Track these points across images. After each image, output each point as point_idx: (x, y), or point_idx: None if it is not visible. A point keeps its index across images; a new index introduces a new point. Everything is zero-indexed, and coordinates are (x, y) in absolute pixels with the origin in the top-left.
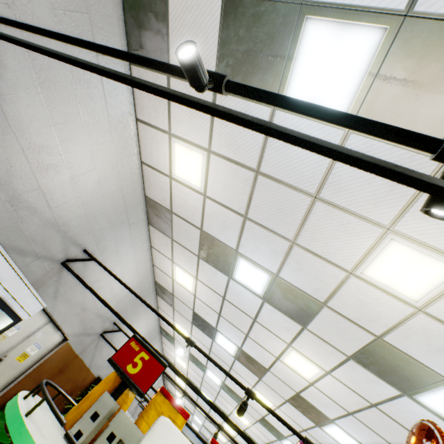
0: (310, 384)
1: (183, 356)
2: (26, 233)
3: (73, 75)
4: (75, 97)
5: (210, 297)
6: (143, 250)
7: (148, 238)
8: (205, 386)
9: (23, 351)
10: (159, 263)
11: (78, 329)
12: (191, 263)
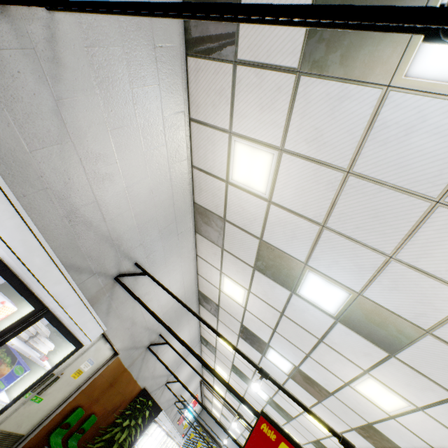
0: (390, 417)
1: (225, 366)
2: (82, 249)
3: (130, 72)
4: (131, 97)
5: (264, 312)
6: (189, 259)
7: (194, 247)
8: (247, 398)
9: (77, 368)
10: (204, 273)
11: (127, 344)
12: (243, 275)
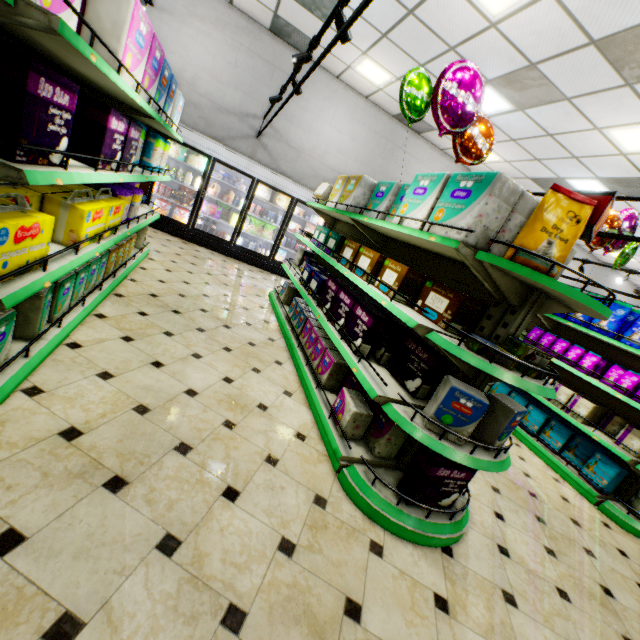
0: None
1: None
2: None
3: (295, 102)
4: (304, 110)
5: (511, 151)
6: (436, 159)
7: (431, 146)
8: None
9: None
10: None
11: None
12: None
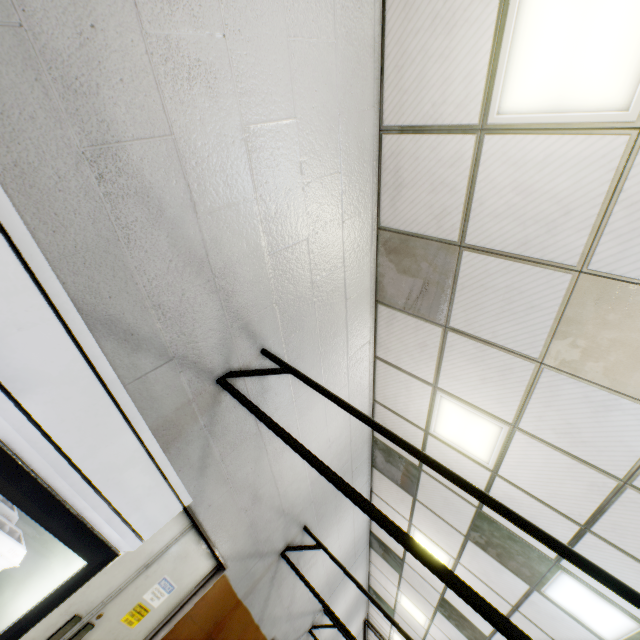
0: None
1: (421, 600)
2: (139, 280)
3: None
4: None
5: (557, 479)
6: (362, 365)
7: (372, 338)
8: None
9: (136, 600)
10: (390, 397)
11: (242, 545)
12: (501, 387)
